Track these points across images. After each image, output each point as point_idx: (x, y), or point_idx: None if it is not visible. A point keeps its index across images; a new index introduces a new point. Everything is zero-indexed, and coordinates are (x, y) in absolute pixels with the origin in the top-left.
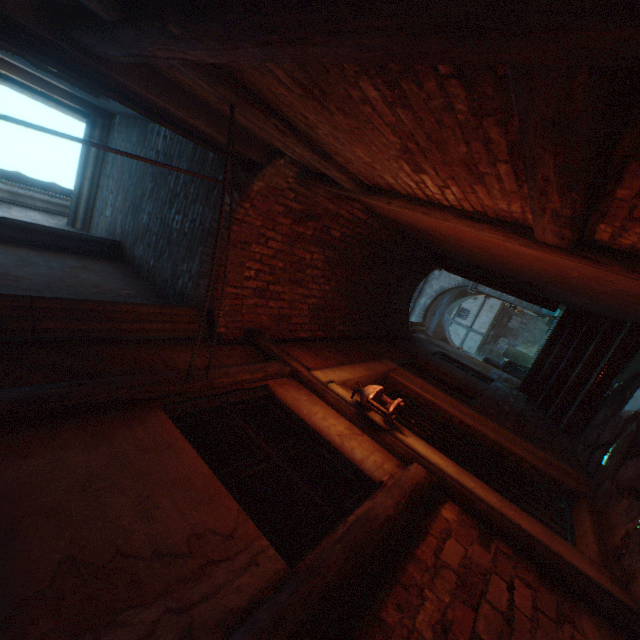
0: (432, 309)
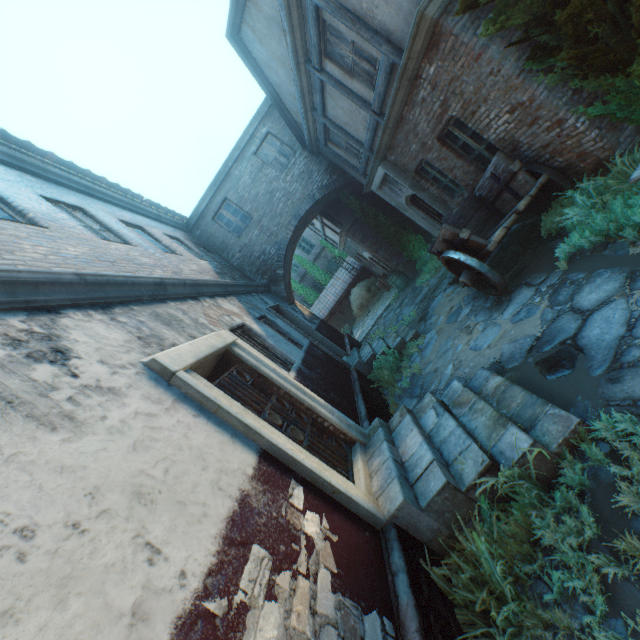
0: None
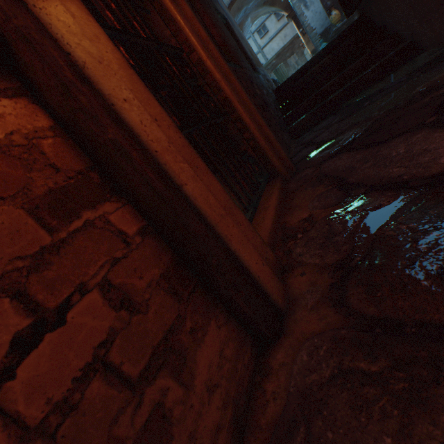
0: (241, 1)
